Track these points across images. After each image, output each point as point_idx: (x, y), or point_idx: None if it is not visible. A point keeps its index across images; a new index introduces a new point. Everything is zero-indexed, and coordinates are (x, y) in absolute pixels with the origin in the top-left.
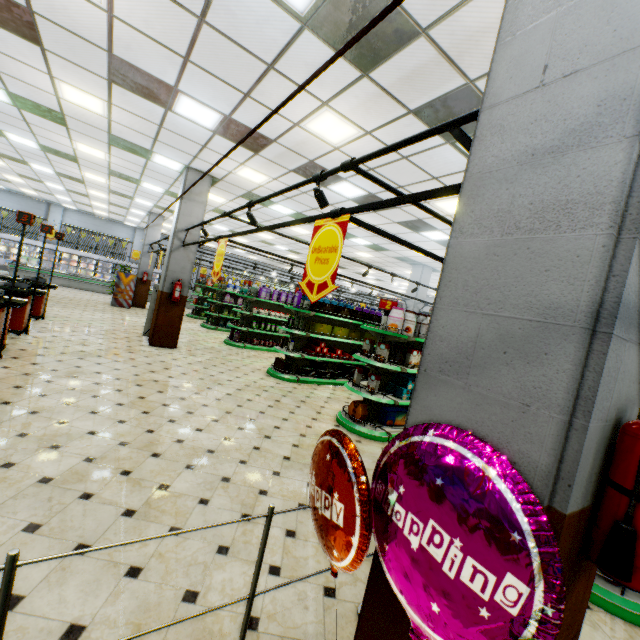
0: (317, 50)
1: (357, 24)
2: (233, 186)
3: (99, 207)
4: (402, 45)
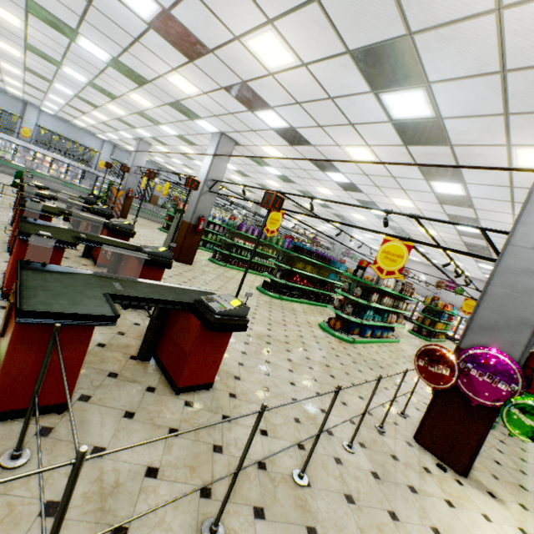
0: (387, 130)
1: (420, 131)
2: (247, 151)
3: (85, 120)
4: (436, 145)
